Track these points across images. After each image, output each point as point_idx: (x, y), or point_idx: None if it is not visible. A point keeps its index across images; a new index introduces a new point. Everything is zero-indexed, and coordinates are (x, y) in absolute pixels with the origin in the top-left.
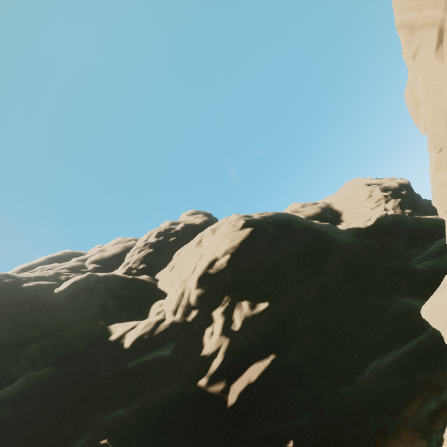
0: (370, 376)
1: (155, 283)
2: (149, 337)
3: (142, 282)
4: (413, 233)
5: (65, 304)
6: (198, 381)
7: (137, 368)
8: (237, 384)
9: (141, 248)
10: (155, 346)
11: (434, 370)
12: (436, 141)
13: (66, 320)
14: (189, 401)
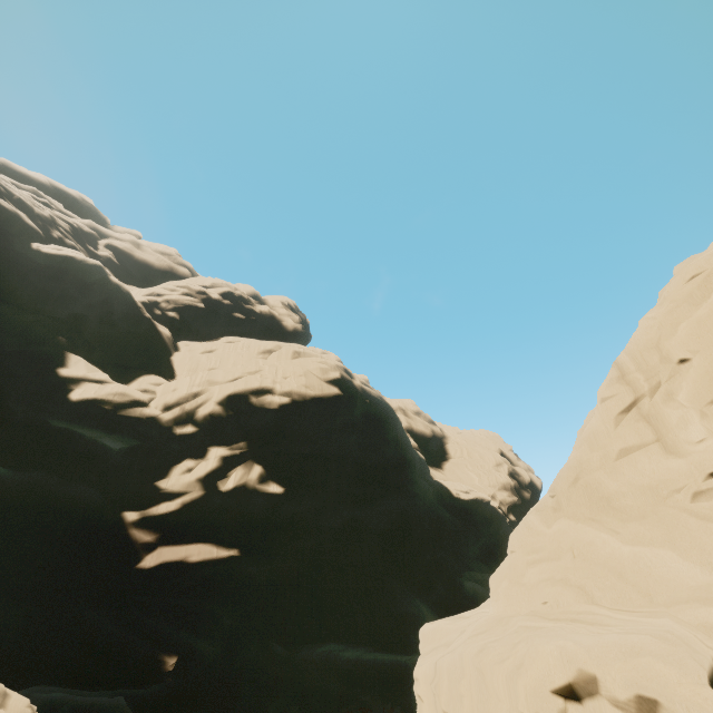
0: (317, 657)
1: (172, 350)
2: (111, 411)
3: (157, 335)
4: (496, 545)
5: (32, 274)
6: (125, 510)
7: (61, 433)
8: (170, 551)
9: (191, 292)
10: (109, 427)
11: (386, 701)
12: (556, 486)
13: (15, 293)
14: (97, 525)
